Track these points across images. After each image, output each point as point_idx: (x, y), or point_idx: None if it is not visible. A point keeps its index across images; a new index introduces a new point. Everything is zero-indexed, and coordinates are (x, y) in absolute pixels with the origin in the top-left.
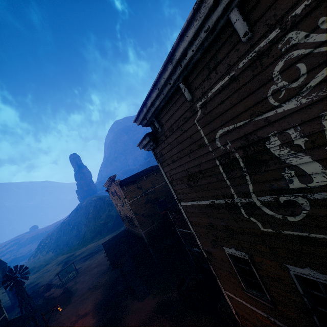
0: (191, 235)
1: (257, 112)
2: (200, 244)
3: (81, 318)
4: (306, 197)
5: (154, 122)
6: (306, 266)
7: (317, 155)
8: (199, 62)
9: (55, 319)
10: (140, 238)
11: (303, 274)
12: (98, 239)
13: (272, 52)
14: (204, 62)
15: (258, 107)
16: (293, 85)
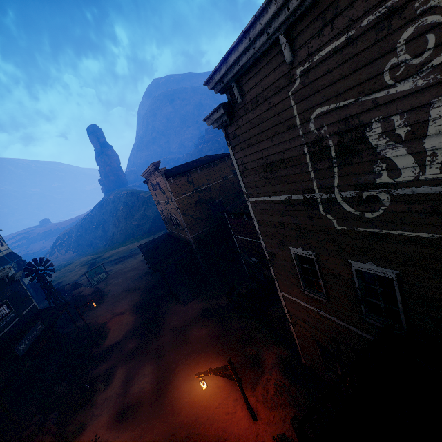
0: (250, 243)
1: (367, 90)
2: (263, 246)
3: (118, 315)
4: (389, 193)
5: (232, 89)
6: (369, 262)
7: (413, 147)
8: (313, 6)
9: (88, 315)
10: (187, 243)
11: (363, 269)
12: (131, 242)
13: (405, 12)
14: (319, 9)
15: (370, 84)
16: (415, 61)
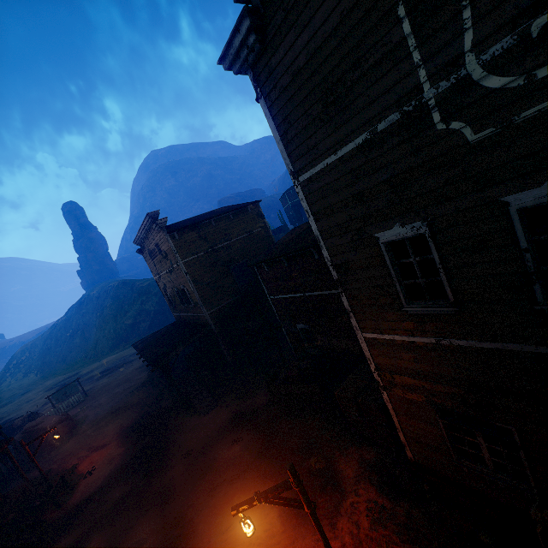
0: (295, 301)
1: None
2: (327, 258)
3: (97, 450)
4: None
5: None
6: None
7: None
8: None
9: (49, 459)
10: (203, 325)
11: (537, 200)
12: (123, 349)
13: None
14: None
15: None
16: None
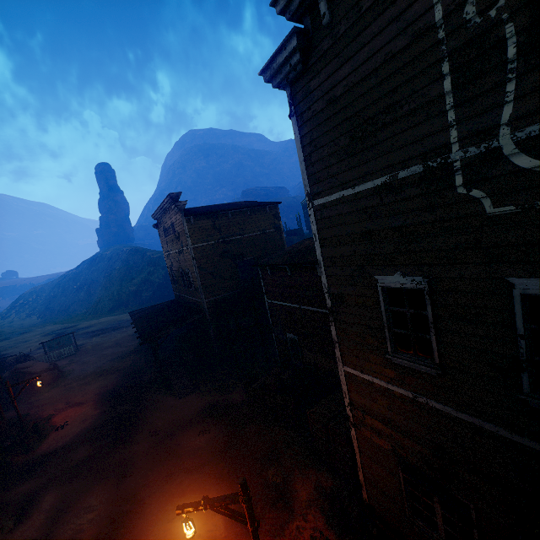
0: (290, 310)
1: None
2: (324, 284)
3: (74, 406)
4: None
5: (315, 7)
6: None
7: None
8: None
9: (29, 403)
10: (198, 310)
11: None
12: (122, 312)
13: None
14: None
15: None
16: None
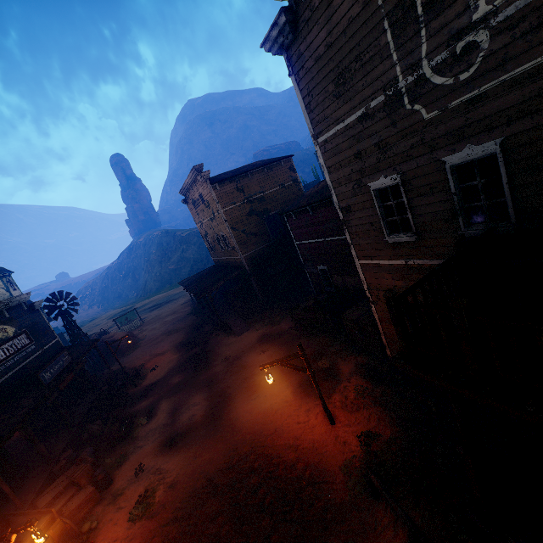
0: (317, 246)
1: None
2: (336, 202)
3: (157, 356)
4: (488, 27)
5: None
6: (466, 146)
7: None
8: None
9: (122, 361)
10: (238, 266)
11: (460, 160)
12: (168, 290)
13: None
14: None
15: None
16: None
